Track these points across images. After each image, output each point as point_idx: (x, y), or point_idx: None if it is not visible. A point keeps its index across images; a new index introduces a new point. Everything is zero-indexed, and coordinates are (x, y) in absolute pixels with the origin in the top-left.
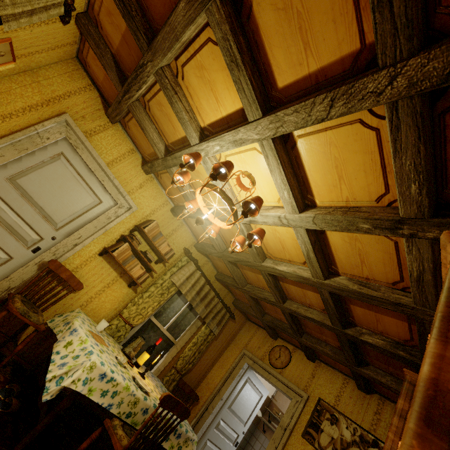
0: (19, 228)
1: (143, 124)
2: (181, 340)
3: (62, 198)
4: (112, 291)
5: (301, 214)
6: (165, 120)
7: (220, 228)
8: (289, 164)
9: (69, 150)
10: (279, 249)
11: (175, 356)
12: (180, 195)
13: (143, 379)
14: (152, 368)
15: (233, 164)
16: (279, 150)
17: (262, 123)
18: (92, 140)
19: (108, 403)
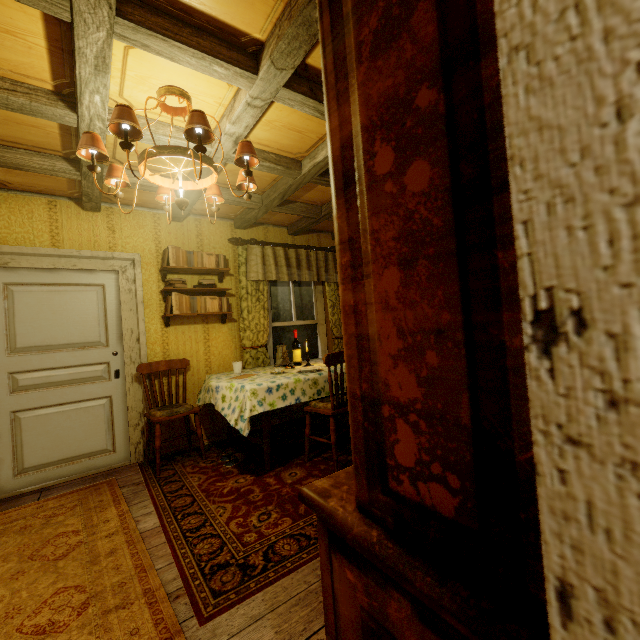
0: (81, 375)
1: (8, 163)
2: (319, 316)
3: (71, 319)
4: (215, 340)
5: (259, 75)
6: (17, 129)
7: (217, 186)
8: (176, 24)
9: (5, 274)
10: (298, 138)
11: (327, 331)
12: (154, 194)
13: (308, 367)
14: (319, 356)
15: (125, 106)
16: (144, 21)
17: (81, 7)
18: (5, 241)
19: (295, 400)
